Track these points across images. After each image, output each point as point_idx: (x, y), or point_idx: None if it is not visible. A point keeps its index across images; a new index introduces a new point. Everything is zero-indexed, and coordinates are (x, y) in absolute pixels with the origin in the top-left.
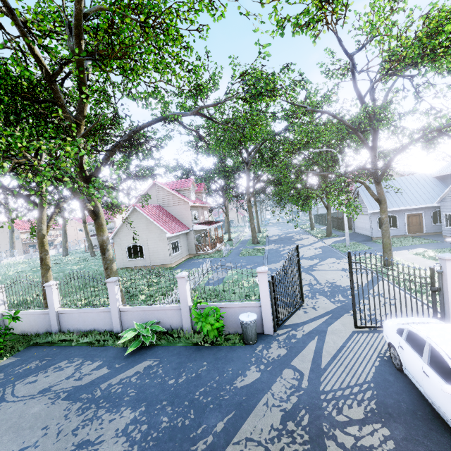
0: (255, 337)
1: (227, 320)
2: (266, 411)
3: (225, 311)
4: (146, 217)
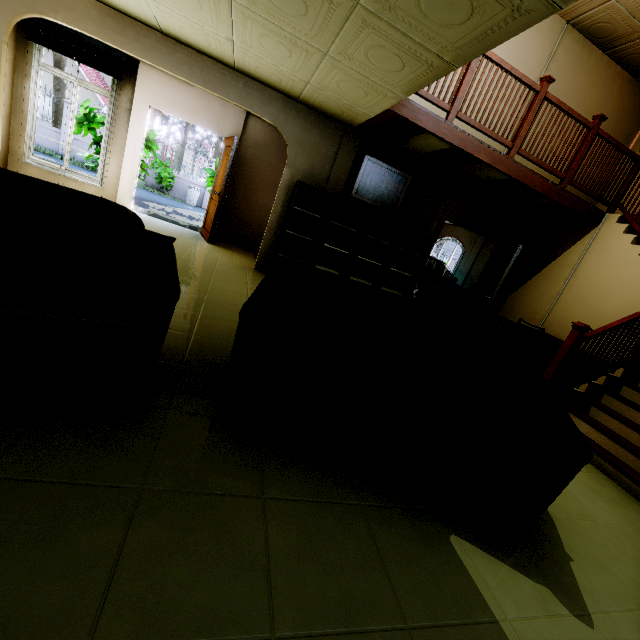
0: (195, 203)
1: (176, 188)
2: (195, 212)
3: (177, 180)
4: (76, 68)
